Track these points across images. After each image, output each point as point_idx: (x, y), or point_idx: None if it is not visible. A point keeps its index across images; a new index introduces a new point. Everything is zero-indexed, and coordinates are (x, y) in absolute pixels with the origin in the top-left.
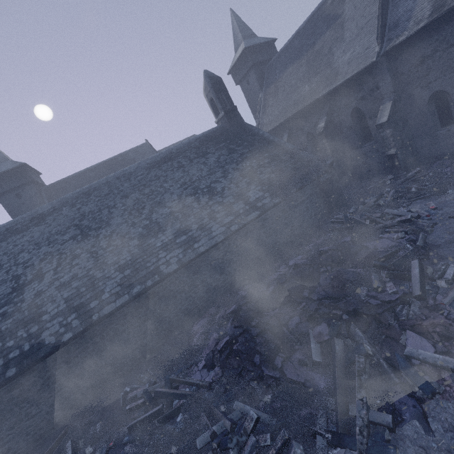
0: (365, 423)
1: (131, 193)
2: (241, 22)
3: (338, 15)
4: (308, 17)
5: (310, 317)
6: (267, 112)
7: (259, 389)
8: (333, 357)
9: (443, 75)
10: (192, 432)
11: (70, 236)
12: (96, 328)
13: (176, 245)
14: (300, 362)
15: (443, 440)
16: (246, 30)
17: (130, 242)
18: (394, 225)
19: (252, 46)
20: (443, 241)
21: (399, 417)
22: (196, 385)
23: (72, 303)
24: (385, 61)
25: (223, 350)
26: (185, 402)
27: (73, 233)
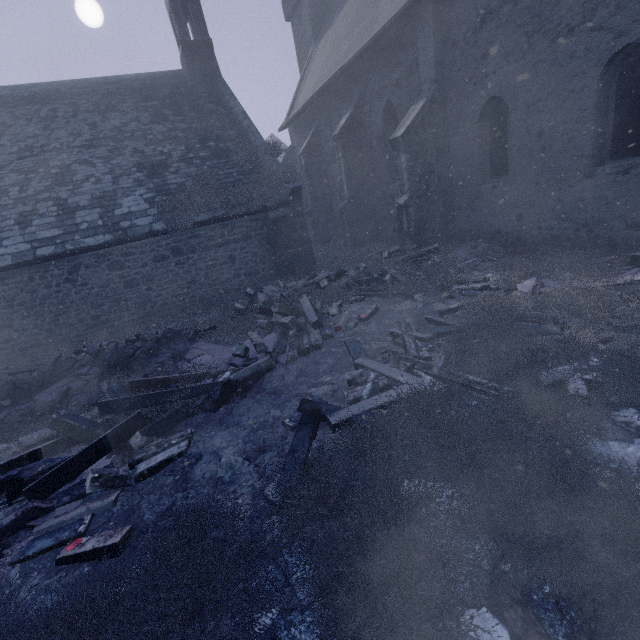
0: None
1: None
2: None
3: None
4: None
5: None
6: (306, 83)
7: None
8: None
9: (507, 63)
10: None
11: None
12: None
13: None
14: None
15: None
16: None
17: None
18: (263, 327)
19: None
20: (275, 385)
21: None
22: None
23: None
24: (432, 6)
25: None
26: None
27: None
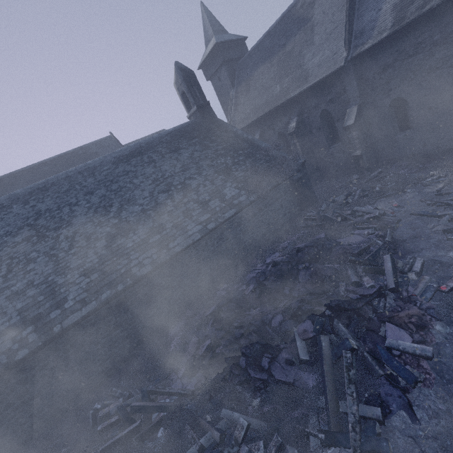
0: (357, 419)
1: (96, 189)
2: (212, 16)
3: (308, 18)
4: (279, 18)
5: (293, 315)
6: (238, 110)
7: (247, 393)
8: (319, 354)
9: (402, 84)
10: (177, 448)
11: (23, 238)
12: (59, 341)
13: (150, 245)
14: (287, 361)
15: (429, 428)
16: (217, 25)
17: (96, 243)
18: (364, 221)
19: (224, 42)
20: (408, 236)
21: (387, 409)
22: (177, 395)
23: (28, 314)
24: (352, 66)
25: (204, 355)
26: (166, 415)
27: (27, 233)
